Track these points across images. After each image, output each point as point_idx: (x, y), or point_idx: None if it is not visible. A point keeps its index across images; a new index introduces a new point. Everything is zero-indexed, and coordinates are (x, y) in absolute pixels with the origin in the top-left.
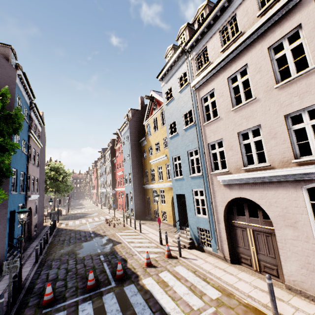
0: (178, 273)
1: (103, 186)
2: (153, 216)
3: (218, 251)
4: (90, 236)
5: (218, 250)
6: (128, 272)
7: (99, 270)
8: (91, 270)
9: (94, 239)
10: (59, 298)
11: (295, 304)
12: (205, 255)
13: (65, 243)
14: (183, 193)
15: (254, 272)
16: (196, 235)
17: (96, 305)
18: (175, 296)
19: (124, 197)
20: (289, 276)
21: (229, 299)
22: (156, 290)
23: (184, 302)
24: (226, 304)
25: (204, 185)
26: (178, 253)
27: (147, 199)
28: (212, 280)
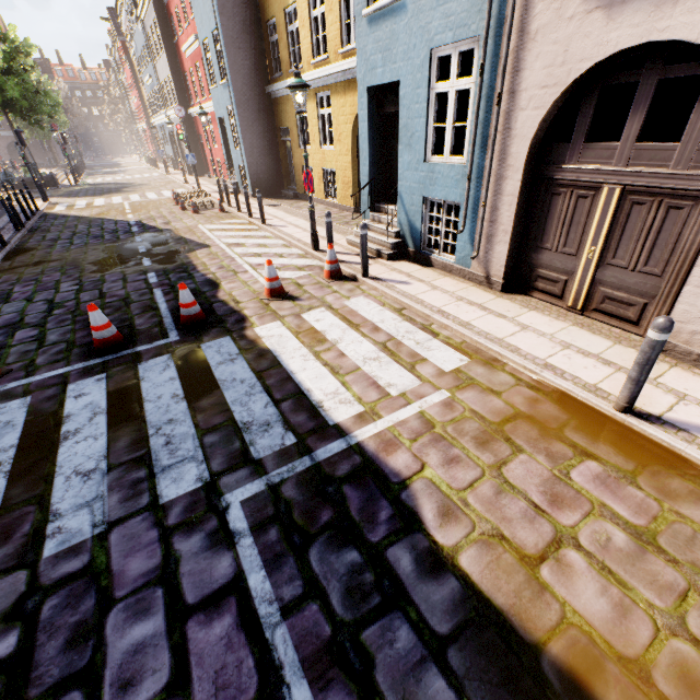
0: (355, 314)
1: (157, 105)
2: (300, 187)
3: (473, 264)
4: (129, 233)
5: (475, 260)
6: (218, 311)
7: (139, 305)
8: (90, 305)
9: (137, 239)
10: (17, 368)
11: (675, 386)
12: (433, 274)
13: (58, 247)
14: (393, 77)
15: (563, 313)
16: (415, 224)
17: (118, 386)
18: (341, 365)
19: (218, 136)
20: (688, 322)
21: (489, 374)
22: (291, 351)
23: (365, 380)
24: (480, 385)
25: (489, 12)
26: (361, 269)
27: (283, 136)
28: (448, 329)
